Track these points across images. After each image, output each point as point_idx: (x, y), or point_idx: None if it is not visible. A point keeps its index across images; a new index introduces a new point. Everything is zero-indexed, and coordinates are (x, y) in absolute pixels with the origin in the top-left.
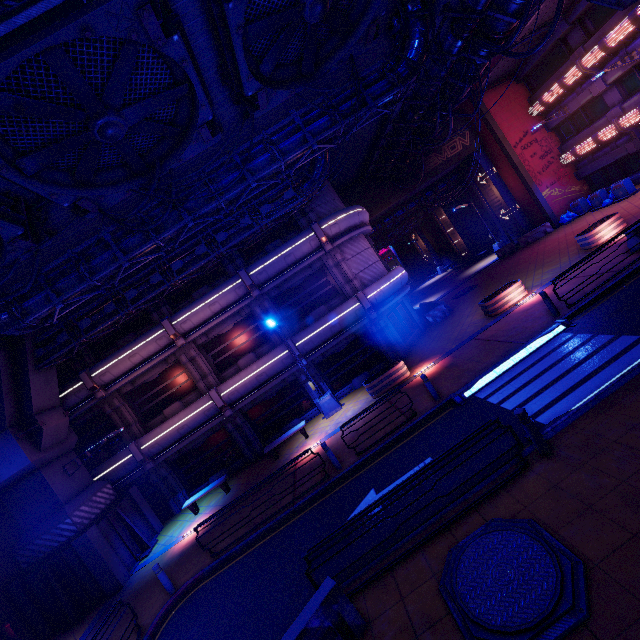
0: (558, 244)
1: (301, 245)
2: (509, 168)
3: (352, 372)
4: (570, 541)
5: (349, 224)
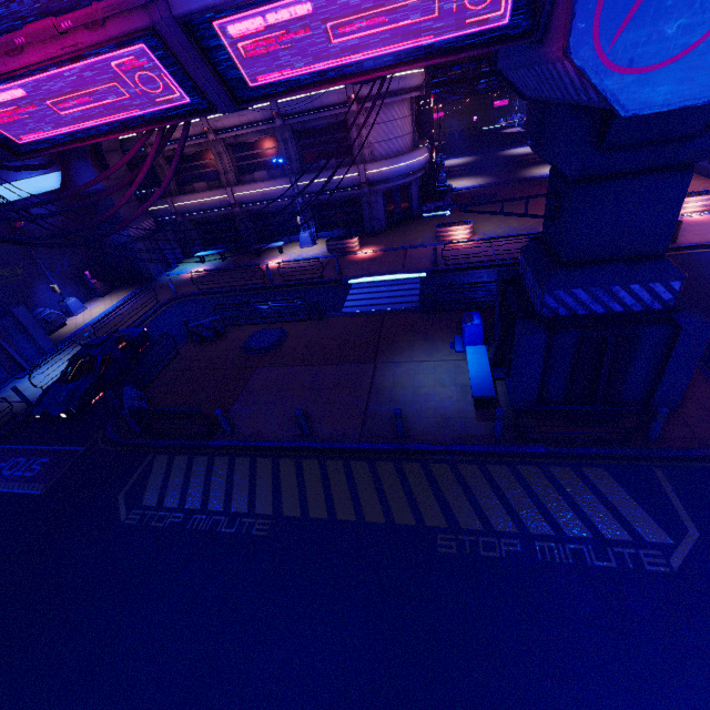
0: None
1: (330, 94)
2: None
3: (337, 223)
4: (287, 341)
5: (384, 90)
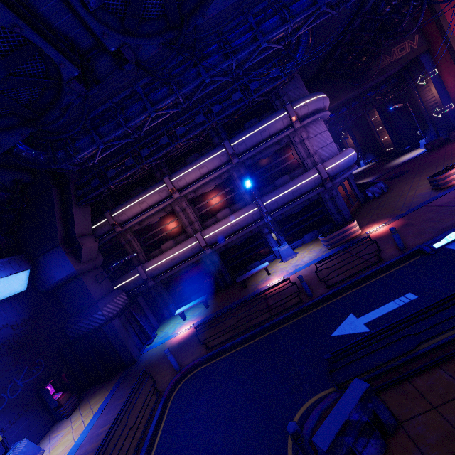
0: None
1: (275, 122)
2: (452, 69)
3: (304, 230)
4: None
5: (316, 107)
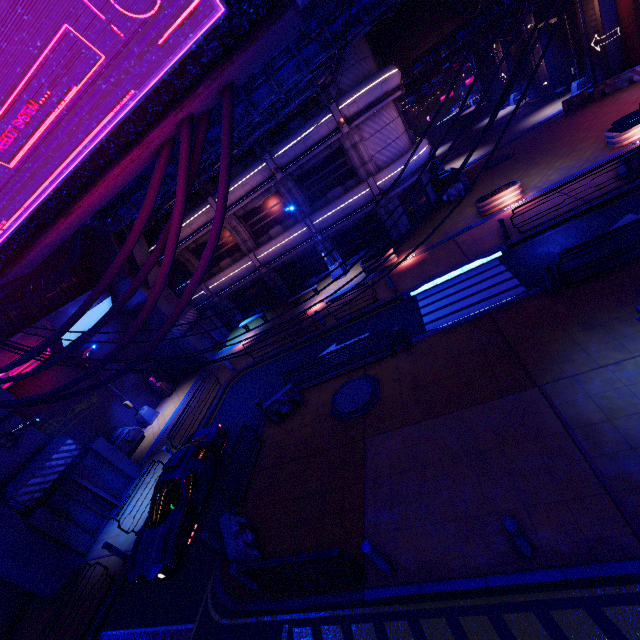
0: (613, 118)
1: (319, 128)
2: None
3: (361, 245)
4: (383, 390)
5: (369, 100)
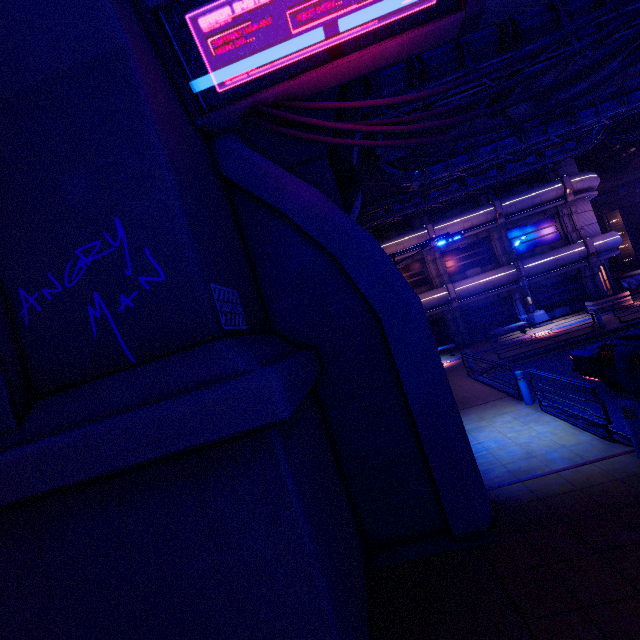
0: None
1: (549, 191)
2: None
3: (554, 304)
4: None
5: (590, 184)
